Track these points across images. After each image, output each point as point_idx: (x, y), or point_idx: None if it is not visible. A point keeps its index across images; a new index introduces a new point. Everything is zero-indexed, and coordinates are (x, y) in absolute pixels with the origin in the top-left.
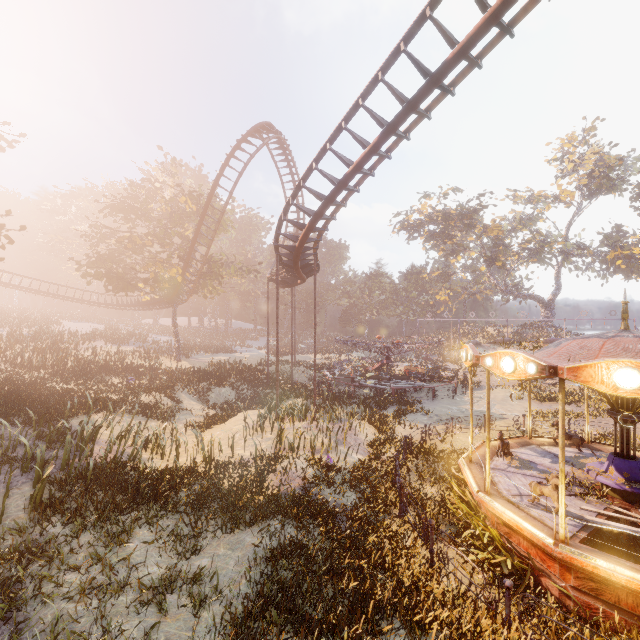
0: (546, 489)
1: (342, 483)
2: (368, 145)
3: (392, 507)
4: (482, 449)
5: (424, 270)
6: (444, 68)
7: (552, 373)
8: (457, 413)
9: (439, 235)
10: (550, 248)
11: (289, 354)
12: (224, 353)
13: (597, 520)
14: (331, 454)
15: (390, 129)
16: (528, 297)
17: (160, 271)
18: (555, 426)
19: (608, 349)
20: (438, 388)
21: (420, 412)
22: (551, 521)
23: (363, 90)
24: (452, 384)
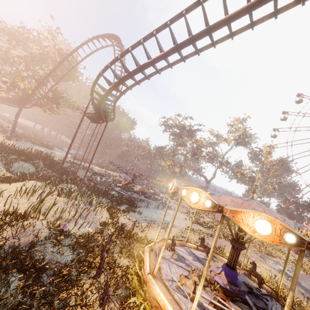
0: (188, 282)
1: (66, 245)
2: (163, 52)
3: (93, 269)
4: (160, 243)
5: (165, 147)
6: (217, 24)
7: (219, 210)
8: (155, 218)
9: (177, 134)
10: (217, 158)
11: (83, 161)
12: (45, 148)
13: (209, 308)
14: (71, 223)
15: (178, 47)
16: (202, 176)
17: (18, 81)
18: (200, 239)
19: (245, 206)
20: (151, 203)
21: (137, 212)
22: (186, 309)
23: (172, 17)
24: (158, 203)
